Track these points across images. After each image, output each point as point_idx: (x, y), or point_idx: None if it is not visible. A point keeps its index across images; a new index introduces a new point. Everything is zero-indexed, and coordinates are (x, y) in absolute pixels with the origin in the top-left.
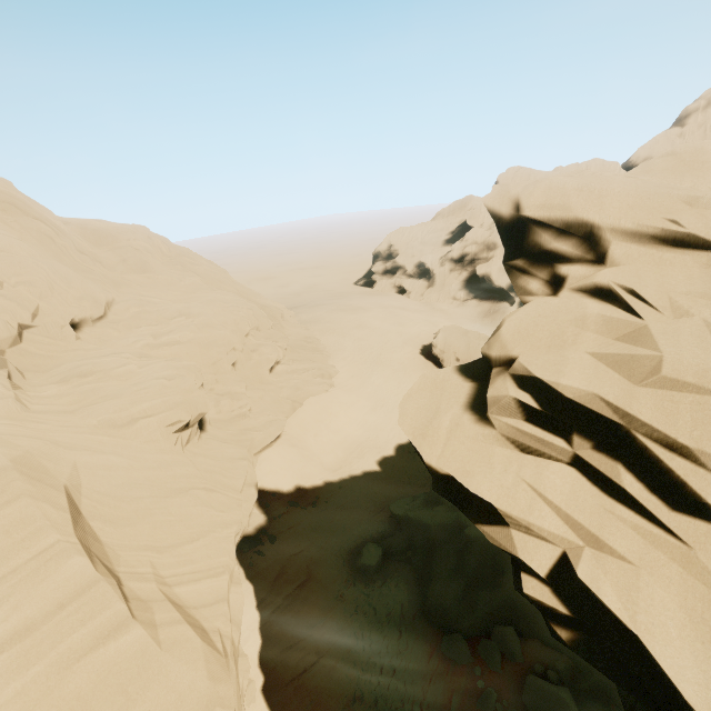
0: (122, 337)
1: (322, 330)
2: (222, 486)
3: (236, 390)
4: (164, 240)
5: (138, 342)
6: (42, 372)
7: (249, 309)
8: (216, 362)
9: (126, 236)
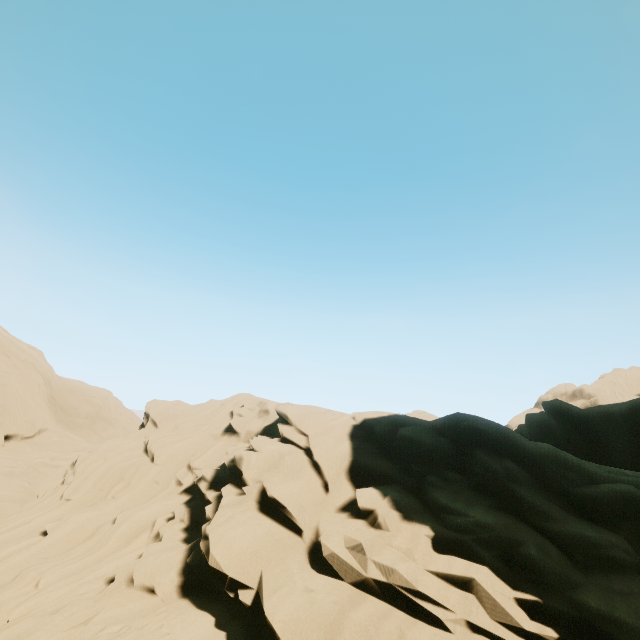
0: (31, 453)
1: None
2: None
3: None
4: (119, 402)
5: (37, 459)
6: None
7: None
8: None
9: (91, 394)
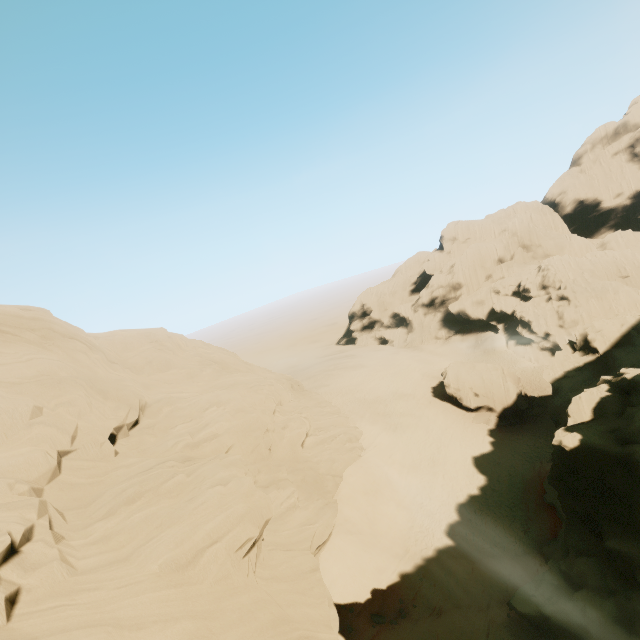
0: (160, 441)
1: (330, 392)
2: (312, 624)
3: (278, 477)
4: (180, 337)
5: (177, 444)
6: (84, 507)
7: (270, 385)
8: (253, 449)
9: (148, 339)
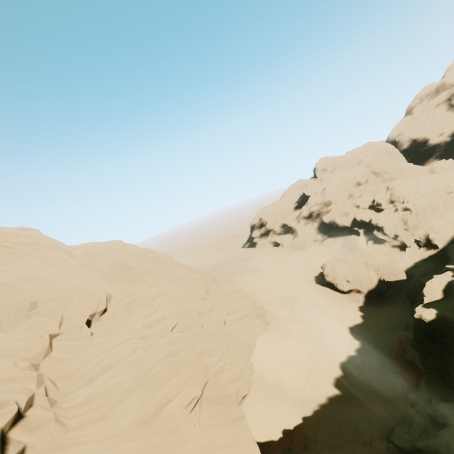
0: (123, 324)
1: (240, 282)
2: None
3: (209, 347)
4: (133, 246)
5: (136, 326)
6: (70, 376)
7: (199, 279)
8: (190, 327)
9: (110, 248)
